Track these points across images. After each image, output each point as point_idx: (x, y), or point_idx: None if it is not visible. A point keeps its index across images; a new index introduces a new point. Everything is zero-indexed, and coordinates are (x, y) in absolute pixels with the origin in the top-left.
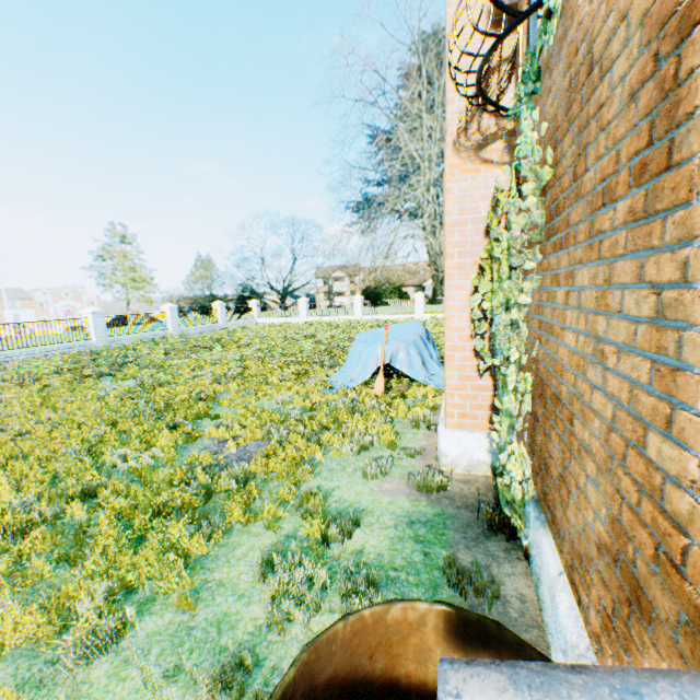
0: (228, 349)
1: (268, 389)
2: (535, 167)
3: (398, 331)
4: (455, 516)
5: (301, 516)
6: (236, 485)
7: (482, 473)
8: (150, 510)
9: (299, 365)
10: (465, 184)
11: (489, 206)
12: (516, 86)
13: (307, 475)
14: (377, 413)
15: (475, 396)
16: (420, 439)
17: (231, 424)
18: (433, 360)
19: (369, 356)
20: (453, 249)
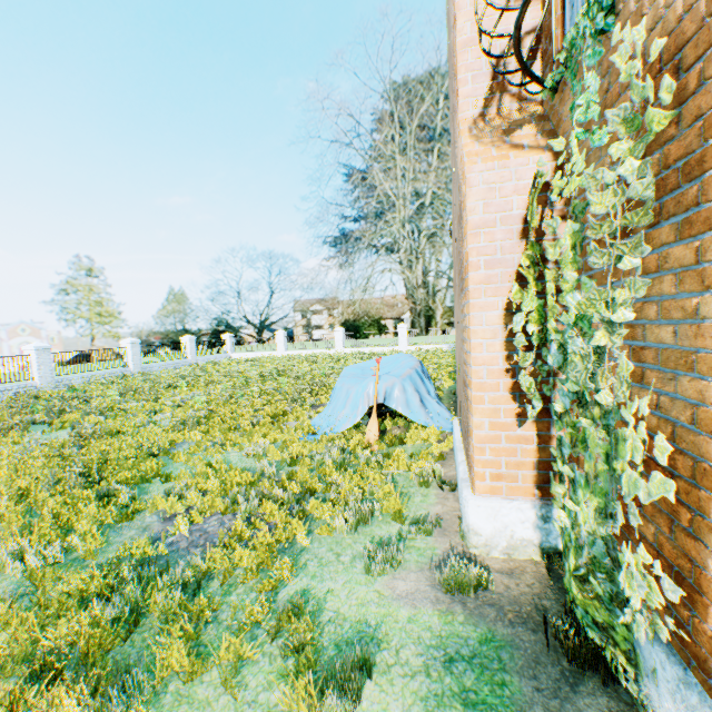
0: (194, 387)
1: (238, 438)
2: (635, 115)
3: (388, 365)
4: (512, 643)
5: (277, 659)
6: (179, 599)
7: (528, 556)
8: (26, 665)
9: (276, 406)
10: (492, 173)
11: (524, 200)
12: (572, 31)
13: (287, 573)
14: (375, 468)
15: (513, 450)
16: (433, 502)
17: (184, 491)
18: (431, 397)
19: (358, 394)
20: (478, 258)
